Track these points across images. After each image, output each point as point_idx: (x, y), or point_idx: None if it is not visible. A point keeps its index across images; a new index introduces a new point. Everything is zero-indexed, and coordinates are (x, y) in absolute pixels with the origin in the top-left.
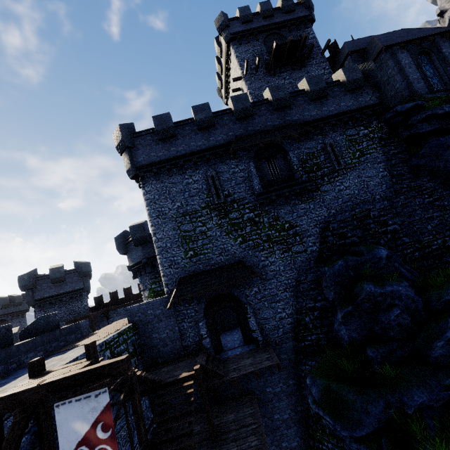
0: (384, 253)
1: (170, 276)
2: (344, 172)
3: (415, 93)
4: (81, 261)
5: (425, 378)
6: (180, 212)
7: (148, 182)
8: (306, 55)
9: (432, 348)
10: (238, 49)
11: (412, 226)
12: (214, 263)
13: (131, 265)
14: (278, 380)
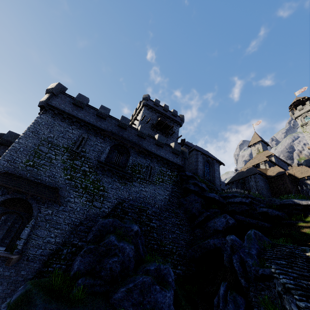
0: (136, 228)
1: (1, 166)
2: (149, 183)
3: (197, 173)
4: None
5: (97, 308)
6: (48, 139)
7: (46, 114)
8: (171, 134)
9: (117, 291)
10: (146, 110)
11: (163, 230)
12: (39, 178)
13: None
14: (0, 292)
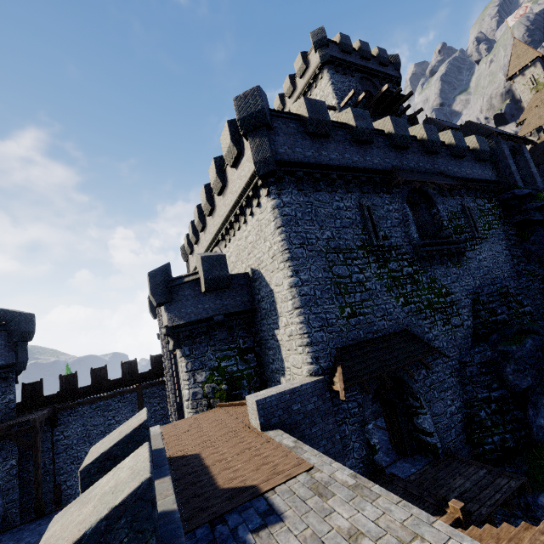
0: None
1: (322, 345)
2: (480, 241)
3: (515, 183)
4: (20, 311)
5: None
6: (331, 246)
7: (286, 189)
8: (398, 114)
9: None
10: (335, 76)
11: (538, 310)
12: (376, 329)
13: (175, 324)
14: None
